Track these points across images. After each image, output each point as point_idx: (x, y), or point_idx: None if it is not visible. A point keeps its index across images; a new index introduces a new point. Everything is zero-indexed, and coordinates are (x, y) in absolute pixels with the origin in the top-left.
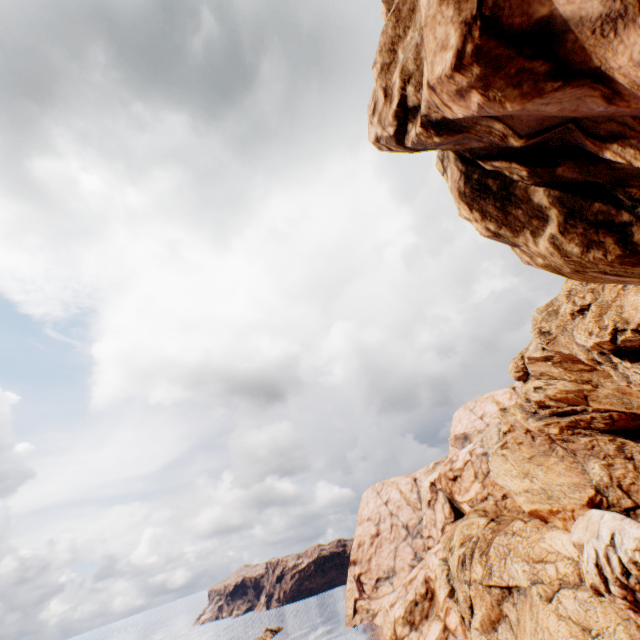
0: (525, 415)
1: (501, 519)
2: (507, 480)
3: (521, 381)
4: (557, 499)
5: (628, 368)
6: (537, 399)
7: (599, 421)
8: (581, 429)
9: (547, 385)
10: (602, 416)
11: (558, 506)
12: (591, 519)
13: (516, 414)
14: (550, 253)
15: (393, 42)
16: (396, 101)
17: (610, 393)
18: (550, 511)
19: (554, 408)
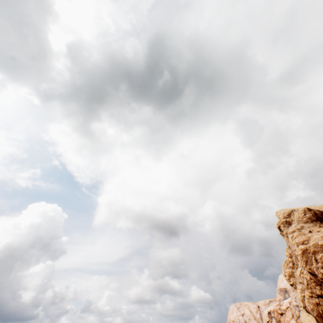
0: None
1: None
2: None
3: None
4: None
5: None
6: None
7: None
8: None
9: None
10: None
11: None
12: None
13: None
14: None
15: (290, 275)
16: (291, 283)
17: None
18: None
19: None
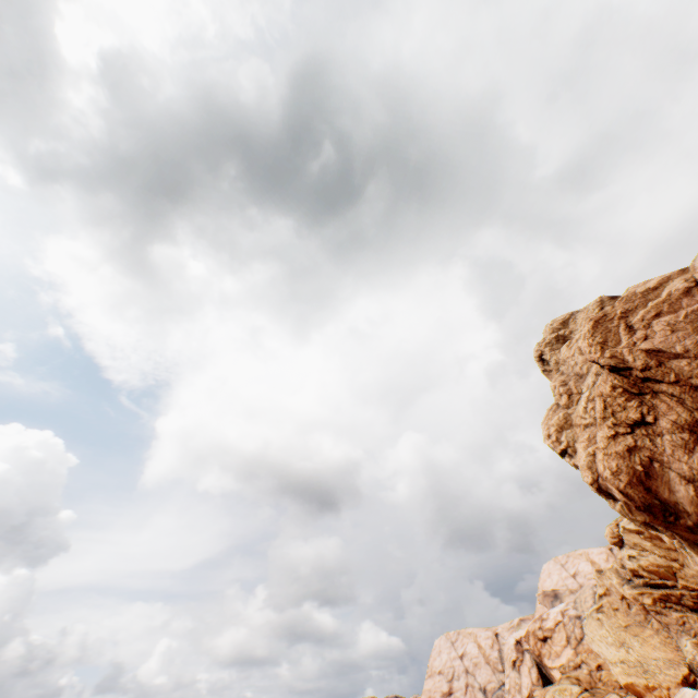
0: (620, 580)
1: (595, 691)
2: (602, 647)
3: (617, 546)
4: (653, 674)
5: (694, 556)
6: (631, 567)
7: (688, 598)
8: (672, 603)
9: (640, 555)
10: (690, 594)
11: (654, 681)
12: (684, 696)
13: (612, 578)
14: (619, 511)
15: (562, 426)
16: (562, 447)
17: (694, 574)
18: (646, 686)
19: (647, 578)
